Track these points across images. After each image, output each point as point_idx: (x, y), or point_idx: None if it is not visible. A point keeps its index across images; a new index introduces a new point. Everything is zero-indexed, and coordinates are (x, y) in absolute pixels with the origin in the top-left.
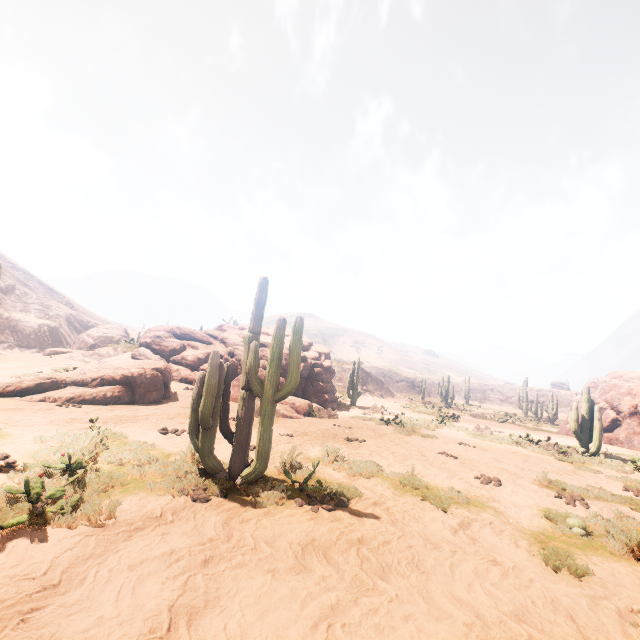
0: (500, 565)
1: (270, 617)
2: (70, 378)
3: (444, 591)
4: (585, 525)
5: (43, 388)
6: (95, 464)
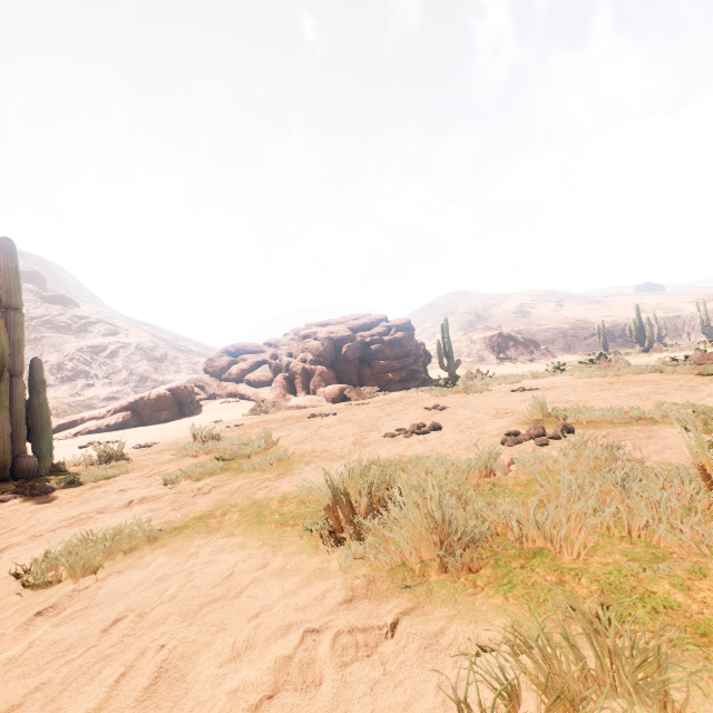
0: None
1: None
2: (89, 415)
3: None
4: None
5: (64, 428)
6: None
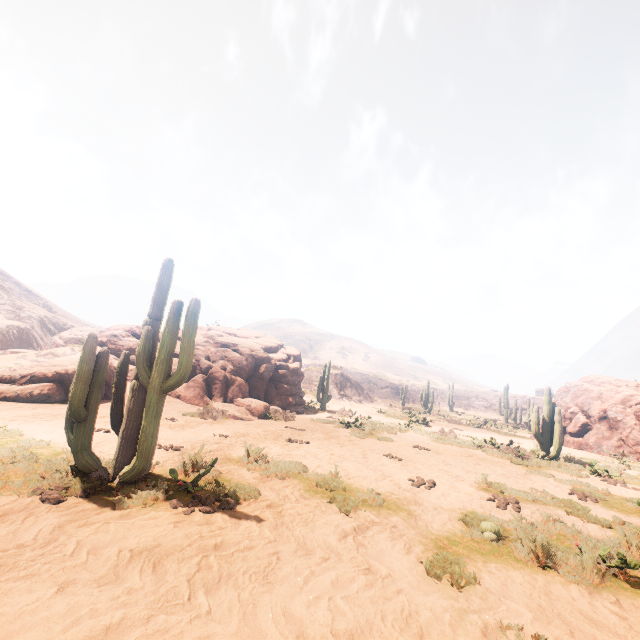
0: (373, 574)
1: None
2: None
3: (277, 606)
4: (499, 529)
5: None
6: None
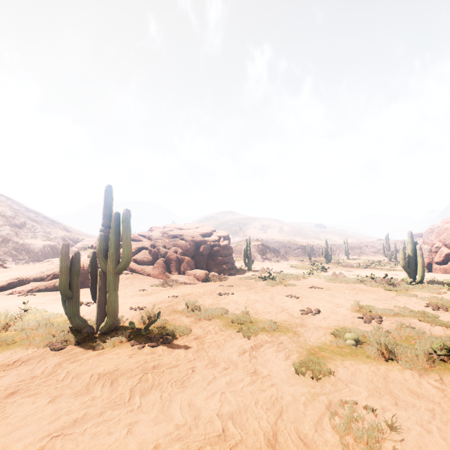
0: (257, 375)
1: (16, 432)
2: (32, 277)
3: (185, 400)
4: (358, 337)
5: (13, 285)
6: (5, 332)
